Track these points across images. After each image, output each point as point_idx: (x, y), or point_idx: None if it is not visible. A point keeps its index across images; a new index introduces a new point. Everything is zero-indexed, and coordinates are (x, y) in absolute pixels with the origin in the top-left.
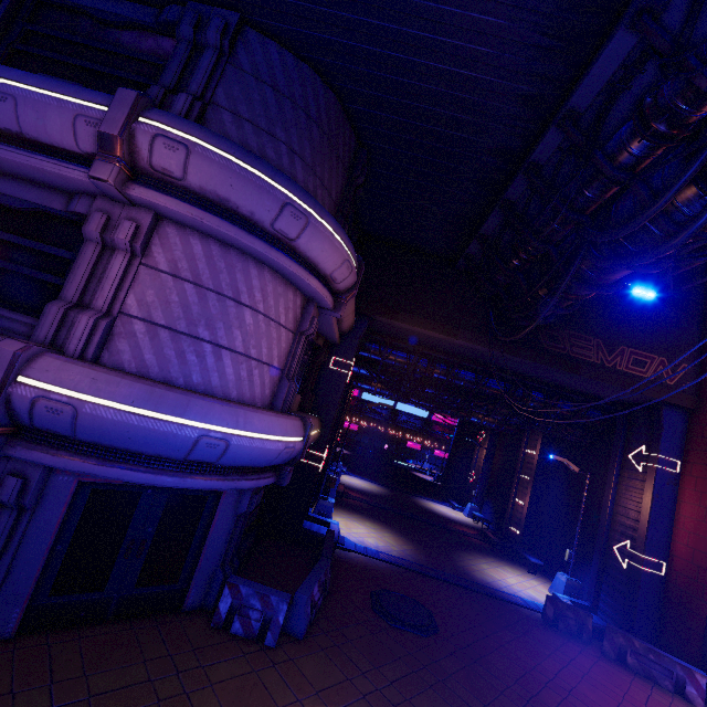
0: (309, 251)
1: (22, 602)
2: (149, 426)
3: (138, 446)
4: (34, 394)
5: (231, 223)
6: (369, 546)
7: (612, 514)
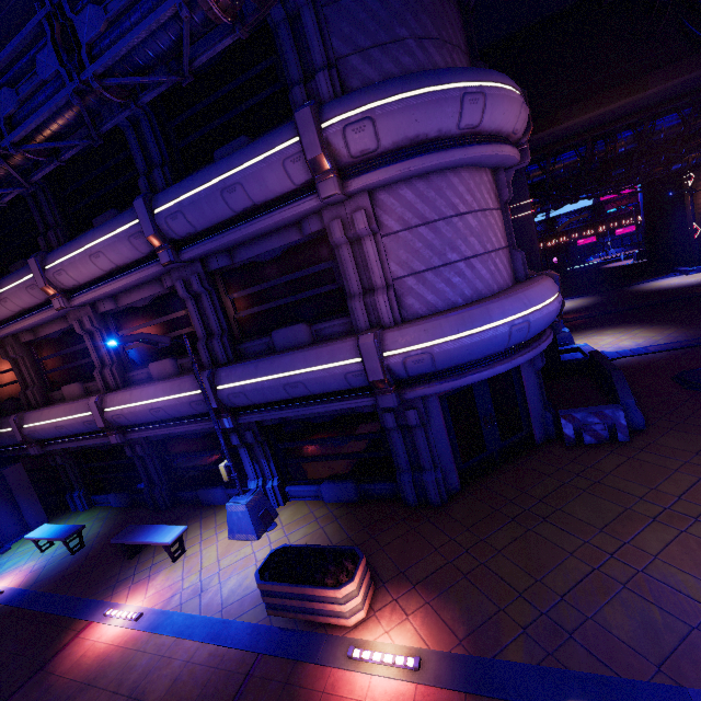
0: (493, 124)
1: (454, 471)
2: (478, 340)
3: (476, 356)
4: (401, 358)
5: (429, 154)
6: (629, 348)
7: None
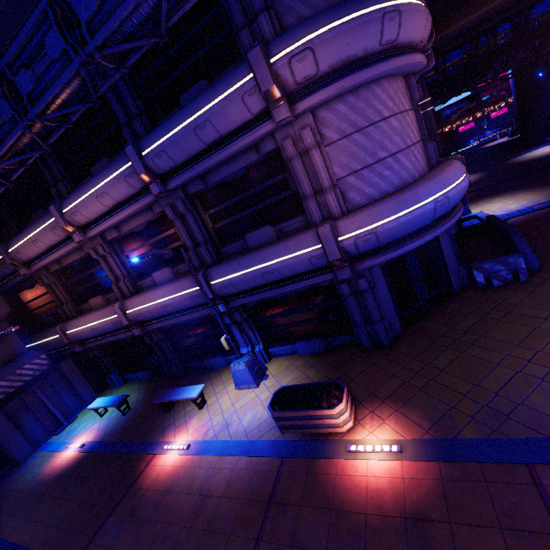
0: (407, 36)
1: (396, 320)
2: (411, 217)
3: (409, 230)
4: (353, 240)
5: (358, 71)
6: (517, 209)
7: None
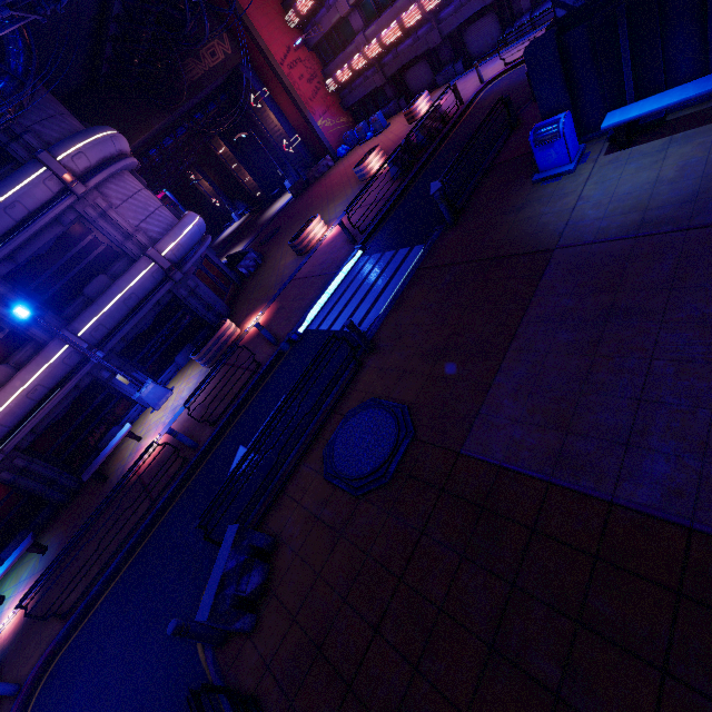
0: (125, 149)
1: (223, 303)
2: (191, 233)
3: (195, 241)
4: (171, 252)
5: (114, 164)
6: None
7: (273, 137)
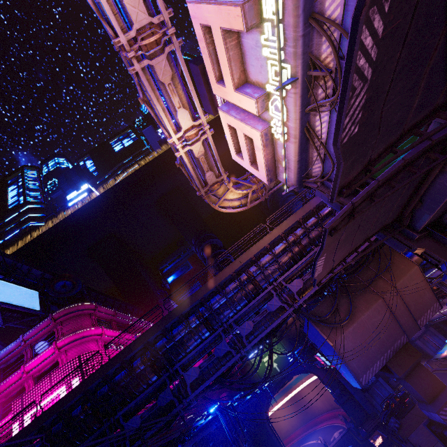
0: None
1: None
2: None
3: None
4: None
5: None
6: None
7: None
